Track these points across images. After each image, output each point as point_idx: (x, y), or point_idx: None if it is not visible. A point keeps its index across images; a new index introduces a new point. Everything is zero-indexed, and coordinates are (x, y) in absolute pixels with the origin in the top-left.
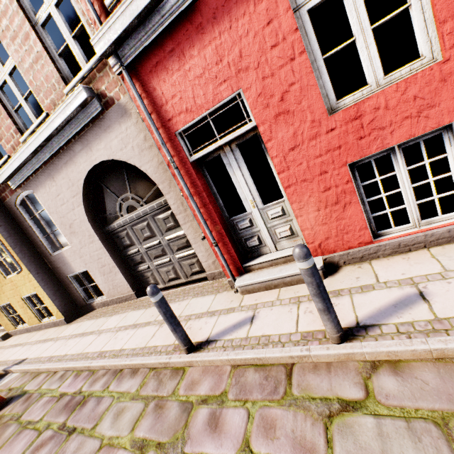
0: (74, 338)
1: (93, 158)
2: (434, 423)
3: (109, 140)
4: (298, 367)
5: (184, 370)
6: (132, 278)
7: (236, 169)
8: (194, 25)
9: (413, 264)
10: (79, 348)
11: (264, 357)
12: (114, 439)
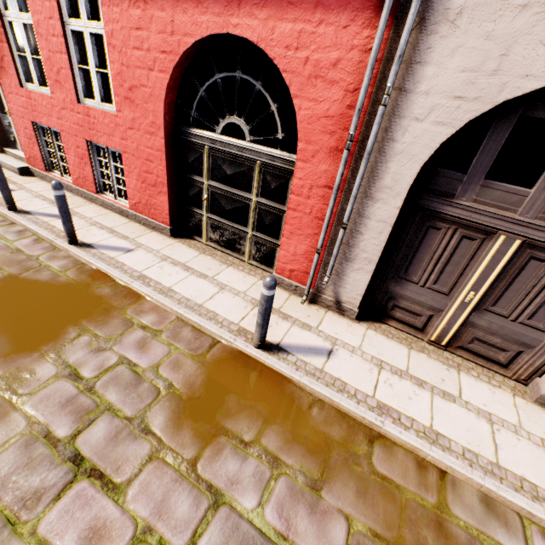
0: None
1: None
2: None
3: None
4: None
5: None
6: None
7: None
8: None
9: (42, 187)
10: None
11: None
12: None
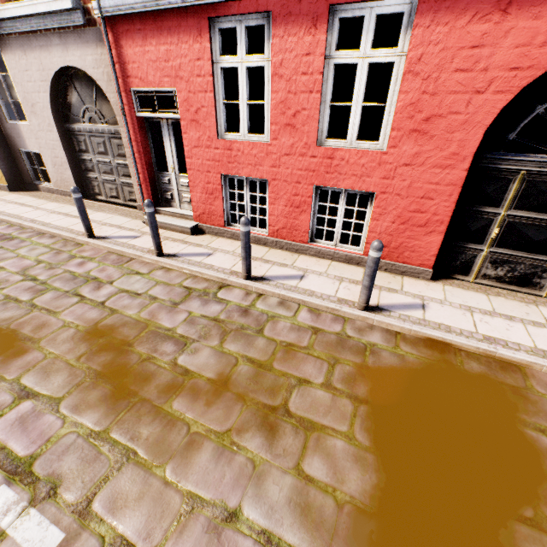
0: (14, 204)
1: (67, 59)
2: (157, 282)
3: (85, 53)
4: (136, 260)
5: (82, 245)
6: (80, 180)
7: (168, 139)
8: (157, 24)
9: (229, 245)
10: (16, 212)
11: (124, 251)
12: (26, 256)
